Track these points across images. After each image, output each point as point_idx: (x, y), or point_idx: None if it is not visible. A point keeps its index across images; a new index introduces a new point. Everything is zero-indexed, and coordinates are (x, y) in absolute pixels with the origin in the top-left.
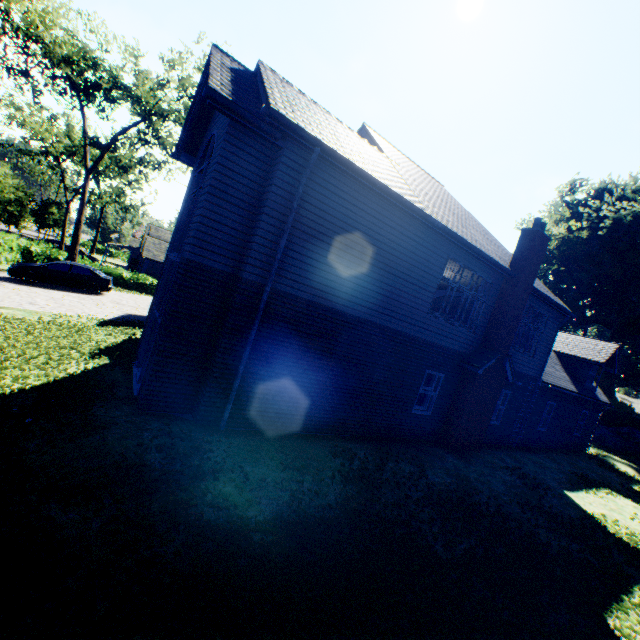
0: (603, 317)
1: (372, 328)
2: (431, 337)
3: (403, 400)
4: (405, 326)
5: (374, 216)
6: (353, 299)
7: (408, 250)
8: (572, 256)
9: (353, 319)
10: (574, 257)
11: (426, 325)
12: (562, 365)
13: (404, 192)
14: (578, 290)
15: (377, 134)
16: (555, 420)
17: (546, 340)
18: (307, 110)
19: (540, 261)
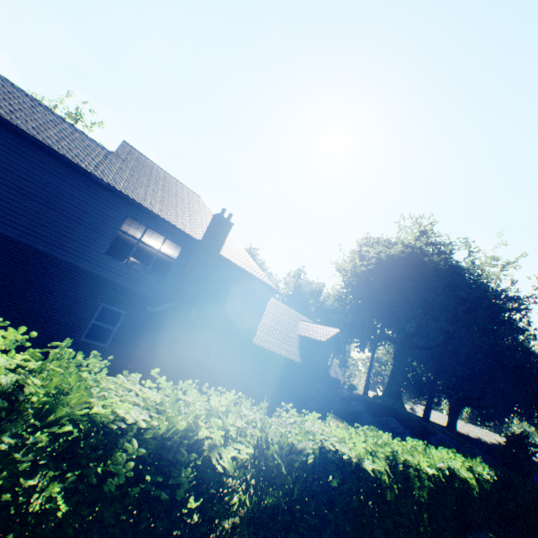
0: (391, 335)
1: (28, 250)
2: (109, 275)
3: (69, 325)
4: (74, 258)
5: (37, 164)
6: (4, 220)
7: (78, 198)
8: (361, 285)
9: (2, 236)
10: (364, 287)
11: (102, 263)
12: (301, 345)
13: (79, 158)
14: (369, 312)
15: (136, 149)
16: (282, 386)
17: (257, 309)
18: (1, 91)
19: (226, 238)
